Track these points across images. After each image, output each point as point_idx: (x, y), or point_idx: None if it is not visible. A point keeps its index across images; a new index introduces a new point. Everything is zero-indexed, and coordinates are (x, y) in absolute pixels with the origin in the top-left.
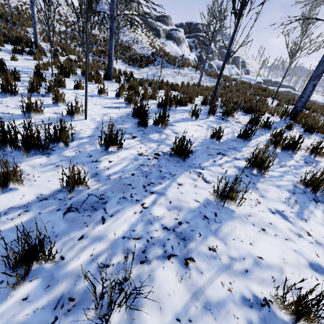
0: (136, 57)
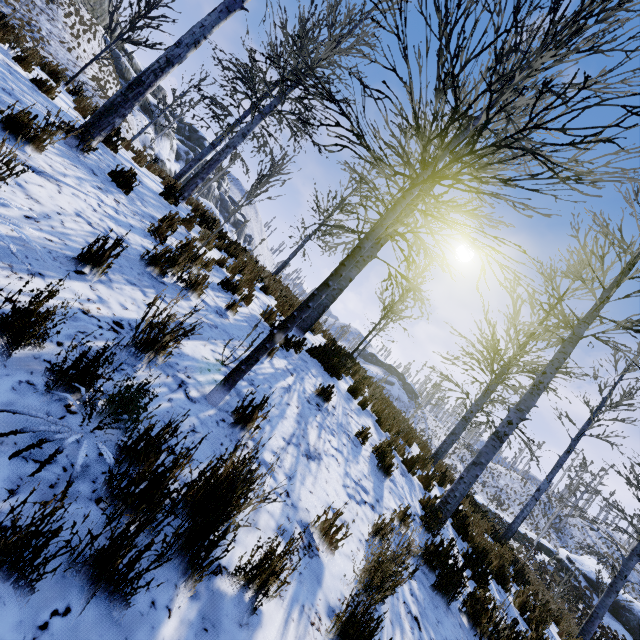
0: (50, 58)
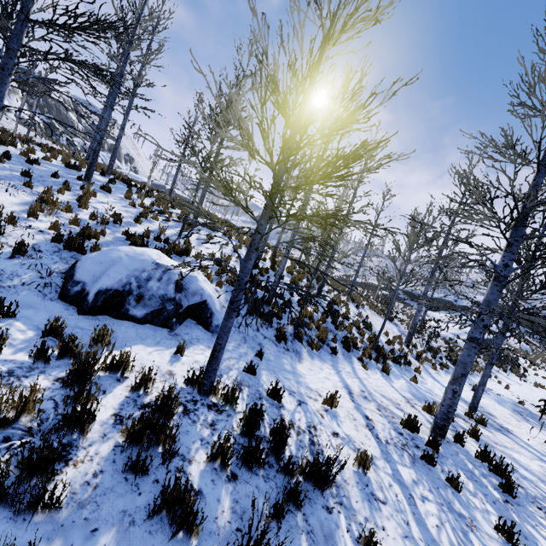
0: None
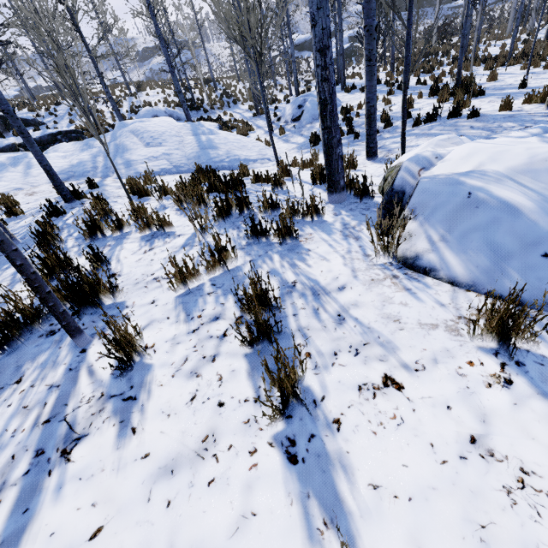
0: None
